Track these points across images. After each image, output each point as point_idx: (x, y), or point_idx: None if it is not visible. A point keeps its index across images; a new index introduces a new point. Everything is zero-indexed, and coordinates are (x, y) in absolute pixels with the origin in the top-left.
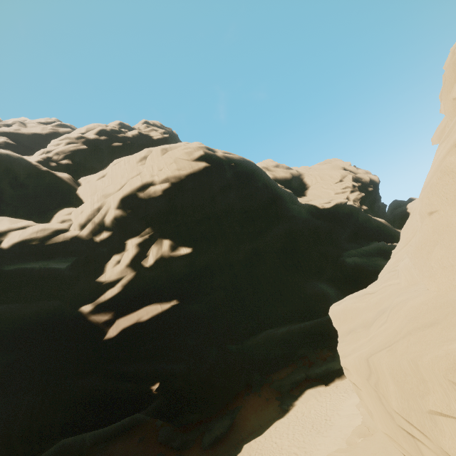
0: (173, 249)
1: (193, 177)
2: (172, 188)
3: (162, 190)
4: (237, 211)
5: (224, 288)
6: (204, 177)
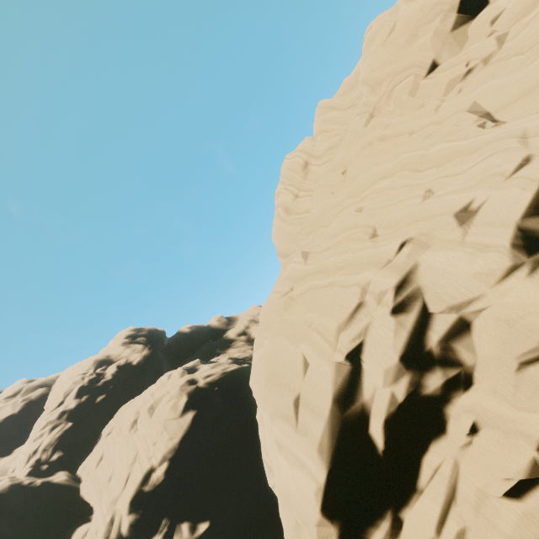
0: (193, 530)
1: (186, 438)
2: (171, 464)
3: (163, 474)
4: (237, 432)
5: (251, 538)
6: (195, 428)
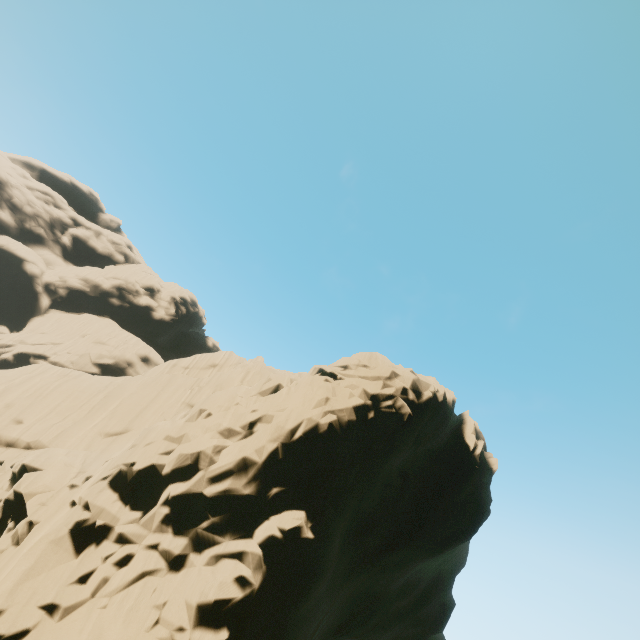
0: None
1: None
2: None
3: None
4: None
5: None
6: None
